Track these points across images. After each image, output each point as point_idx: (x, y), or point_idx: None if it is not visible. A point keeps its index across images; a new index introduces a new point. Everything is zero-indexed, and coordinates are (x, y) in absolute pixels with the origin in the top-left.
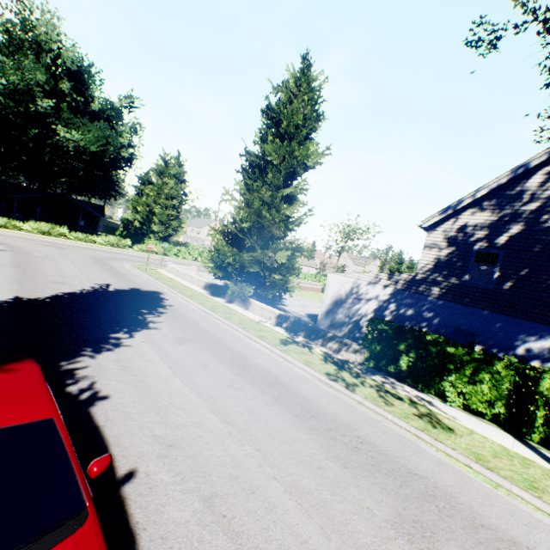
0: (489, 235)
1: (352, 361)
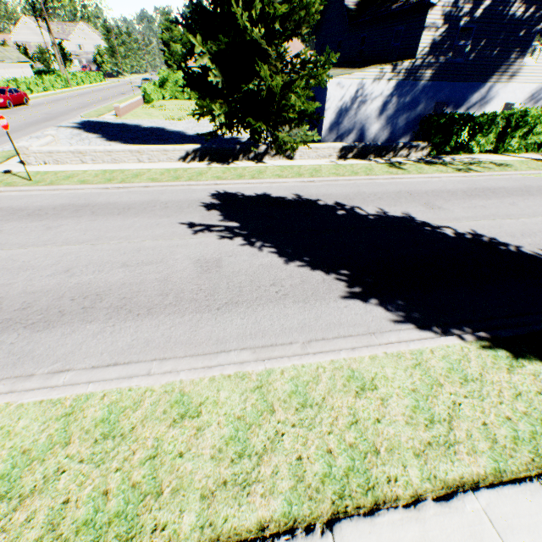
0: (472, 9)
1: (419, 157)
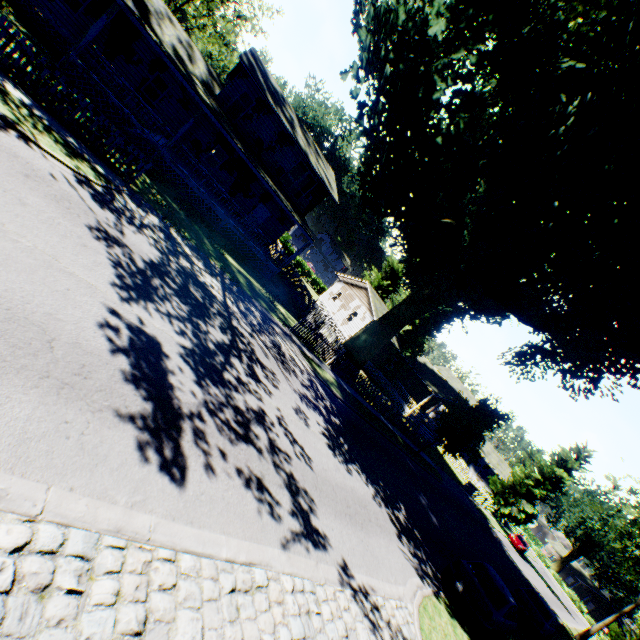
0: None
1: None
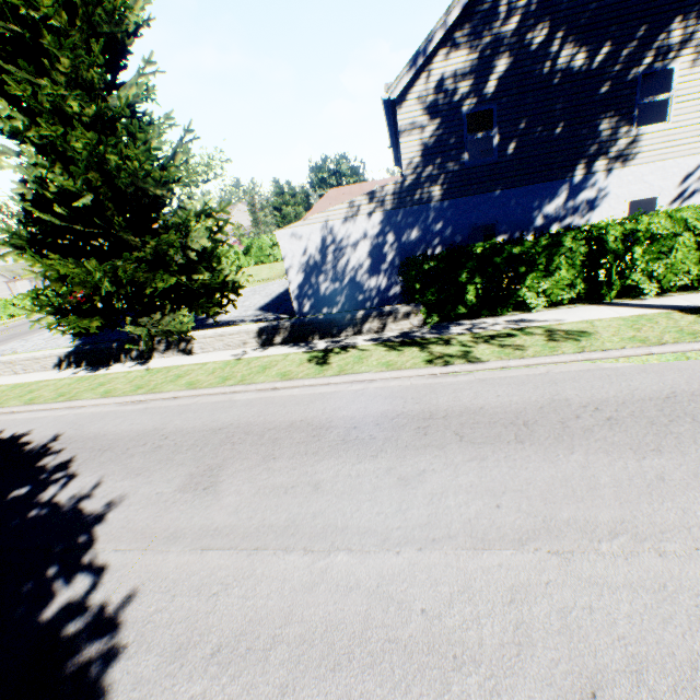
0: (475, 84)
1: (408, 329)
